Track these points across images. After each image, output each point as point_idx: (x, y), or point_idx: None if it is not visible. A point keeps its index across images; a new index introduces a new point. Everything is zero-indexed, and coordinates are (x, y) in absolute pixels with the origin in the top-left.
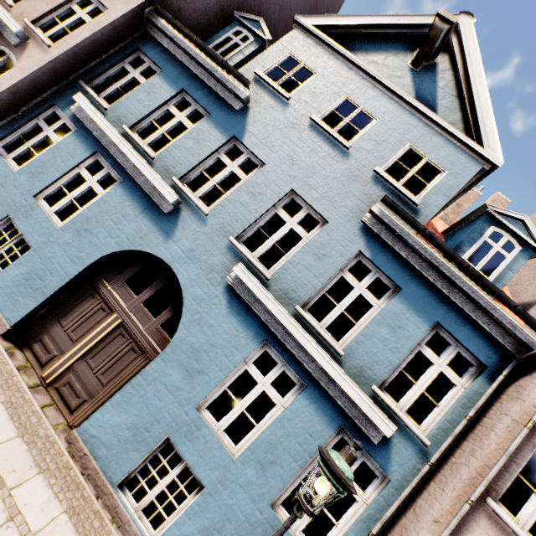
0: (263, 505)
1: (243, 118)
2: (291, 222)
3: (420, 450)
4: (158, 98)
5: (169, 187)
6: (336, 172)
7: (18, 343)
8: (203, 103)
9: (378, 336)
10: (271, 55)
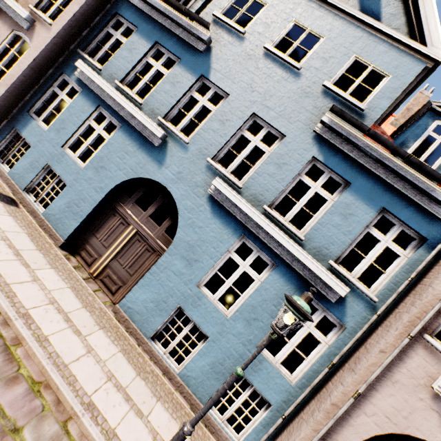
0: (251, 347)
1: (207, 58)
2: (254, 140)
3: (369, 306)
4: (138, 53)
5: (156, 125)
6: (289, 92)
7: (70, 252)
8: (173, 51)
9: (332, 223)
10: None
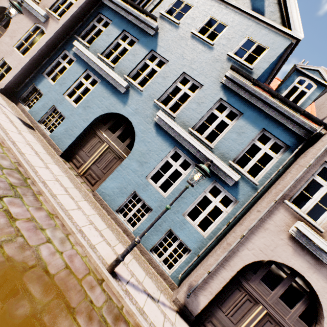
0: (179, 215)
1: (155, 39)
2: (184, 89)
3: (253, 188)
4: (112, 37)
5: (123, 79)
6: (206, 59)
7: (66, 160)
8: (134, 35)
9: (231, 138)
10: (168, 1)
